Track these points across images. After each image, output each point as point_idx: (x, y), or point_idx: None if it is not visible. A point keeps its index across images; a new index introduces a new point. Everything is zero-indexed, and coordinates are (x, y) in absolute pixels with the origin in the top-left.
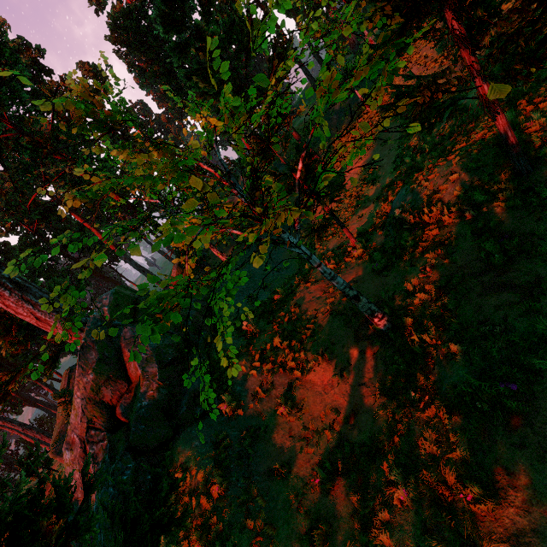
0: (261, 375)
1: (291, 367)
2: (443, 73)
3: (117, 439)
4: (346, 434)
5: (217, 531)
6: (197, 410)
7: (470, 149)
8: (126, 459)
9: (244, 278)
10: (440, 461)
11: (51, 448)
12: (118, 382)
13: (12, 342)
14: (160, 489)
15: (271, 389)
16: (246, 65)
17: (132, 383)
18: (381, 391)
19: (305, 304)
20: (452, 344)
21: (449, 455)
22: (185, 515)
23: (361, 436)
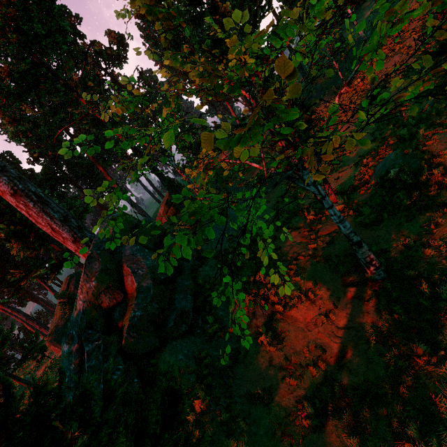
0: None
1: (273, 301)
2: None
3: (110, 341)
4: (334, 373)
5: None
6: (183, 327)
7: None
8: (117, 360)
9: (262, 207)
10: None
11: (48, 338)
12: (115, 291)
13: (28, 247)
14: (181, 409)
15: (252, 318)
16: None
17: (127, 294)
18: (377, 337)
19: (285, 247)
20: None
21: None
22: (203, 442)
23: (351, 378)
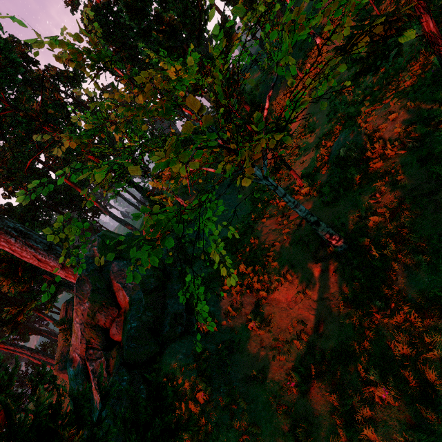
0: (231, 297)
1: (256, 288)
2: (392, 13)
3: (112, 356)
4: (314, 342)
5: (206, 431)
6: (179, 329)
7: (405, 92)
8: (121, 372)
9: (221, 207)
10: (417, 361)
11: (55, 367)
12: (110, 308)
13: (19, 282)
14: (167, 397)
15: (241, 308)
16: (198, 44)
17: (121, 309)
18: (345, 302)
19: (263, 236)
20: (415, 256)
21: (426, 355)
22: (191, 420)
23: (329, 343)
